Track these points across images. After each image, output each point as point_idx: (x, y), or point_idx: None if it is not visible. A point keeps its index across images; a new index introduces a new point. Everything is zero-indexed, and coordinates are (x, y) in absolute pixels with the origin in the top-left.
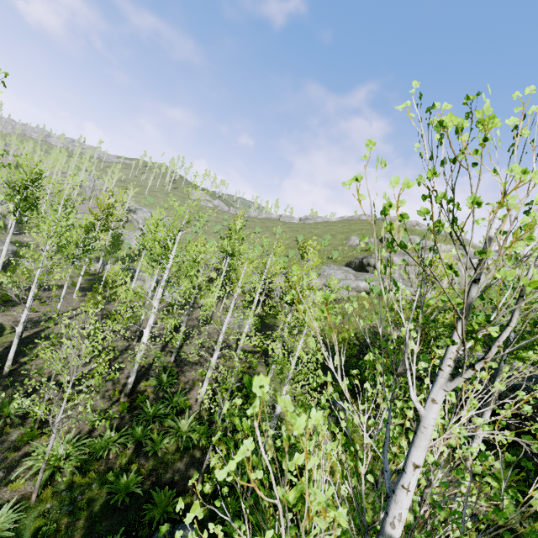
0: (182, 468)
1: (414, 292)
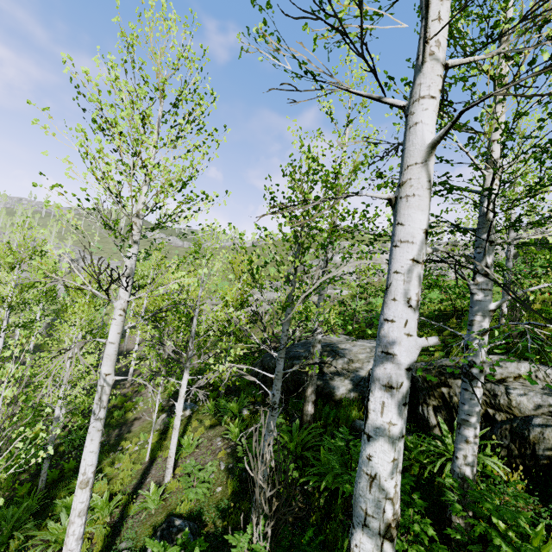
0: None
1: None
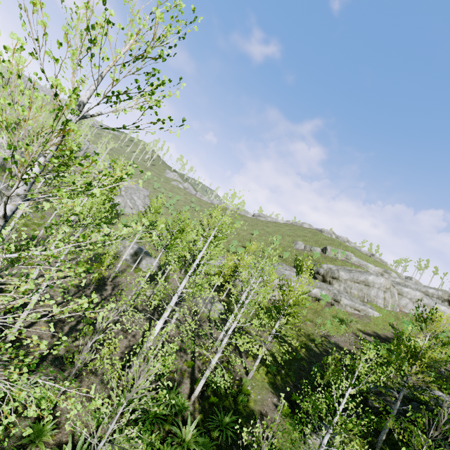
0: None
1: (358, 307)
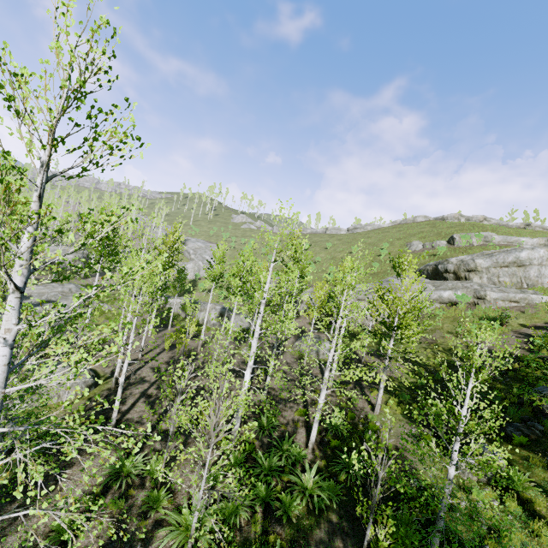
0: (324, 538)
1: (515, 297)
